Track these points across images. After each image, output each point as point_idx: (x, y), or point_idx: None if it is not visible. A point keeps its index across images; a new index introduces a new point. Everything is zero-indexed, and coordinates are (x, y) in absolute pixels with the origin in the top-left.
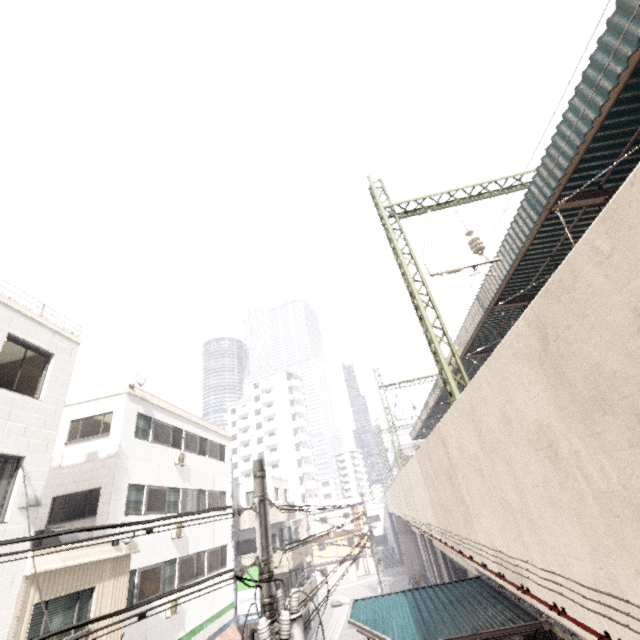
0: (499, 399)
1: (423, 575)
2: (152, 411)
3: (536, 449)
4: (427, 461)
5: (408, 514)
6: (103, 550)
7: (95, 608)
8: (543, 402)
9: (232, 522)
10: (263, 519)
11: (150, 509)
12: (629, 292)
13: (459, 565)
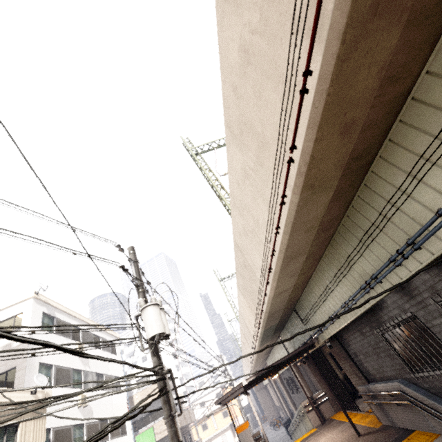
0: (234, 177)
1: (279, 417)
2: (54, 312)
3: (245, 181)
4: (239, 276)
5: (250, 351)
6: (24, 396)
7: (20, 440)
8: (238, 155)
9: (127, 400)
10: (136, 269)
11: (58, 383)
12: (230, 86)
13: (288, 375)
